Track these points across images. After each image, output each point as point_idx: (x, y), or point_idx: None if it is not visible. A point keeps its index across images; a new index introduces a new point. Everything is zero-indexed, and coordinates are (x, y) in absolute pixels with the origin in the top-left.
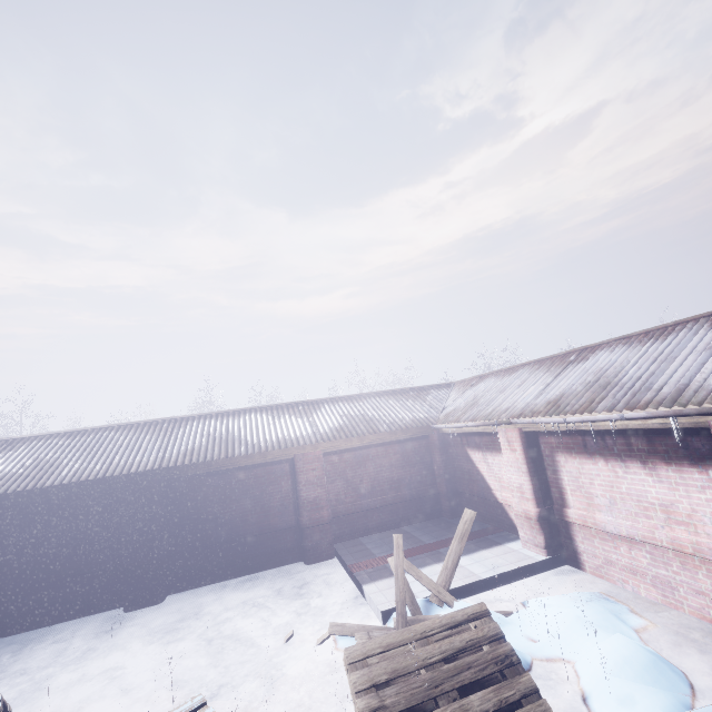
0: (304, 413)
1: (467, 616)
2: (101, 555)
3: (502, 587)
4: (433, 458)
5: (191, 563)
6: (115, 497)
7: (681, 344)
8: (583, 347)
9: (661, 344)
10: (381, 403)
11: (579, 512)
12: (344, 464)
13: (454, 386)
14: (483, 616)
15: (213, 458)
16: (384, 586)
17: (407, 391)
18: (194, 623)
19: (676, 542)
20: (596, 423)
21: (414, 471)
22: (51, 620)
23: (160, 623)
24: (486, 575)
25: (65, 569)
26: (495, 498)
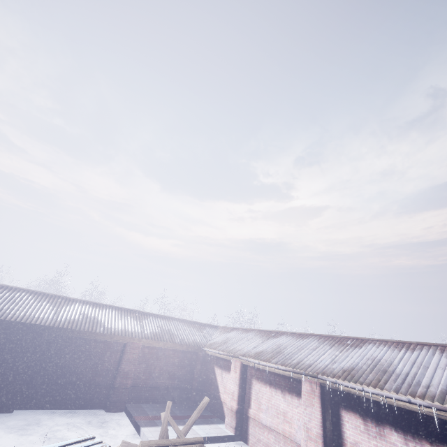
0: (138, 318)
1: (194, 441)
2: None
3: (209, 444)
4: (196, 366)
5: (40, 391)
6: (17, 335)
7: (307, 344)
8: (278, 331)
9: (302, 341)
10: (180, 325)
11: (254, 411)
12: (150, 355)
13: (219, 328)
14: (201, 443)
15: (84, 329)
16: (152, 430)
17: (195, 323)
18: (36, 428)
19: (284, 431)
20: (270, 368)
21: (184, 370)
22: None
23: (13, 424)
24: (204, 435)
25: None
26: (220, 398)
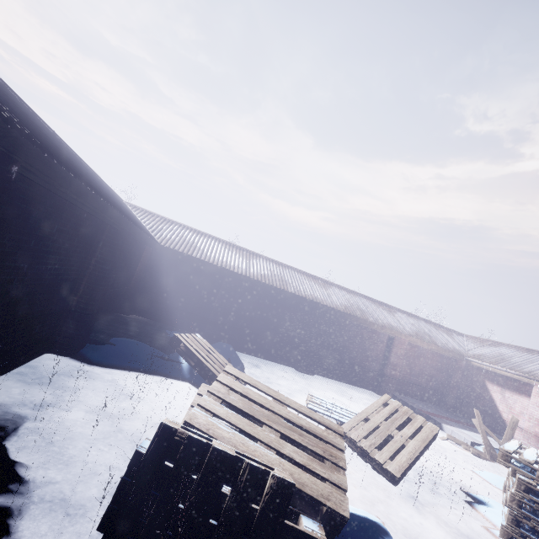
0: (390, 311)
1: None
2: (292, 337)
3: None
4: (453, 374)
5: (326, 363)
6: (307, 312)
7: None
8: None
9: None
10: (428, 327)
11: None
12: (411, 353)
13: (466, 337)
14: None
15: (360, 317)
16: (456, 430)
17: (439, 326)
18: (349, 396)
19: None
20: None
21: (441, 375)
22: (263, 356)
23: (328, 387)
24: None
25: (277, 335)
26: (500, 416)
